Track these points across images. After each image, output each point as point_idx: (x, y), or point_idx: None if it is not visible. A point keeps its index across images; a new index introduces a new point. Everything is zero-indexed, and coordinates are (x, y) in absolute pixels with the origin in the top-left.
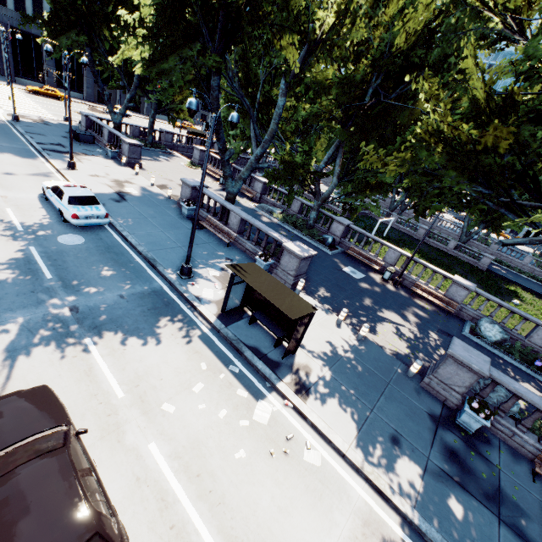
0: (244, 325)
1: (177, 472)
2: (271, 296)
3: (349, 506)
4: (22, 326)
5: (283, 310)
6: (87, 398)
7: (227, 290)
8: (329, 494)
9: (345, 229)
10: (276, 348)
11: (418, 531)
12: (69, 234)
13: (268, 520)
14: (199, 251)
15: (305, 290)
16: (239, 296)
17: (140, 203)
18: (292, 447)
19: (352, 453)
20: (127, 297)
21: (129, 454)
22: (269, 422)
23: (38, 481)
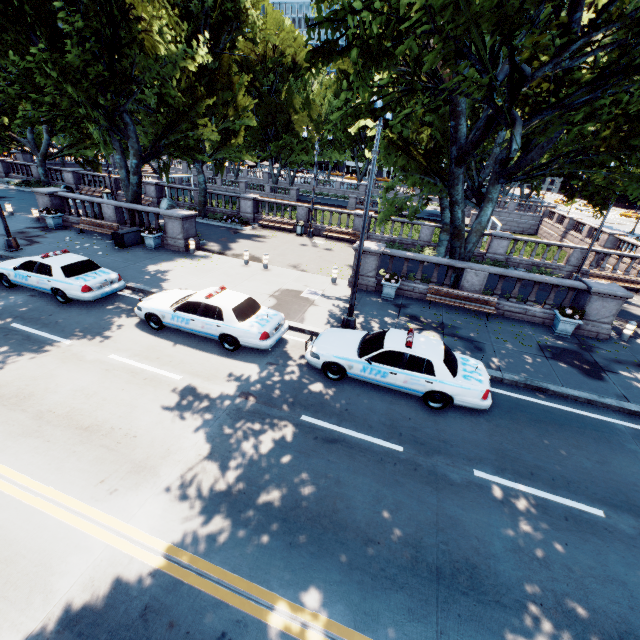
0: None
1: None
2: None
3: None
4: None
5: None
6: None
7: None
8: None
9: (76, 175)
10: None
11: None
12: None
13: None
14: None
15: None
16: None
17: None
18: None
19: None
20: None
21: None
22: None
23: None
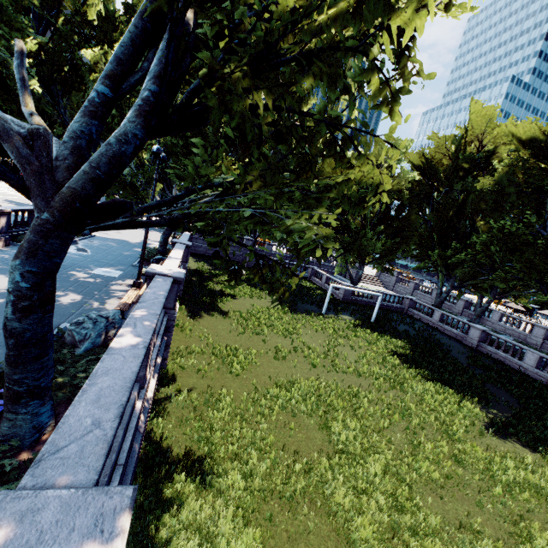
0: None
1: None
2: None
3: None
4: None
5: None
6: None
7: None
8: None
9: None
10: None
11: None
12: None
13: None
14: None
15: None
16: None
17: None
18: None
19: None
20: None
21: None
22: None
23: None
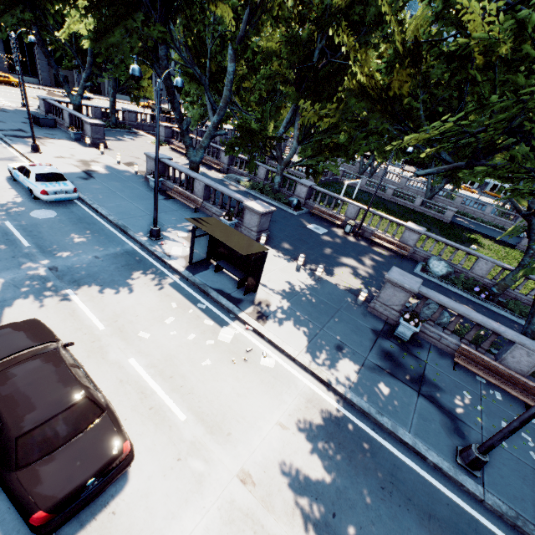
0: (210, 273)
1: (153, 375)
2: (226, 240)
3: (296, 391)
4: (8, 283)
5: (236, 249)
6: (73, 331)
7: (191, 243)
8: (280, 385)
9: (309, 190)
10: (239, 289)
11: (351, 403)
12: (41, 209)
13: (229, 402)
14: (168, 217)
15: (269, 245)
16: (204, 249)
17: (107, 180)
18: (251, 356)
19: (301, 357)
20: (102, 258)
21: (112, 366)
22: (232, 341)
23: (37, 368)
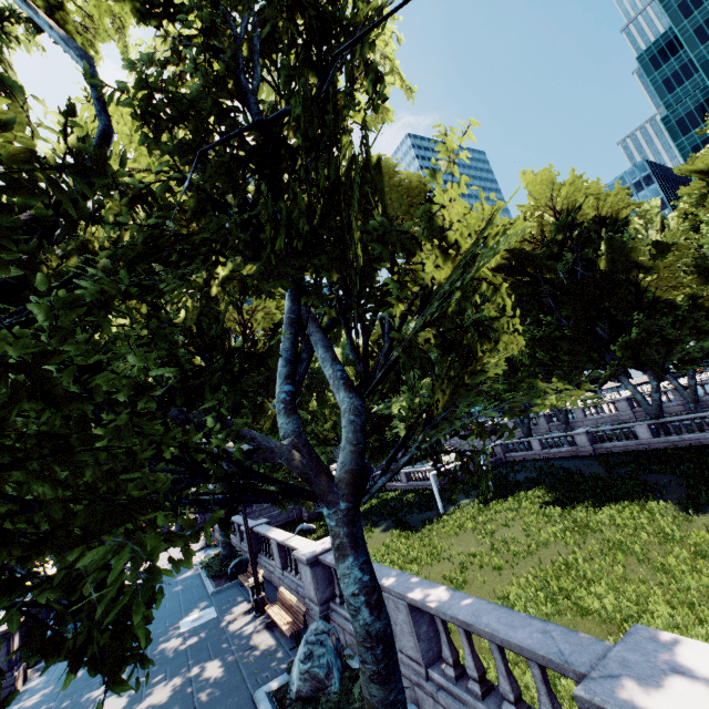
0: None
1: None
2: None
3: None
4: None
5: None
6: None
7: None
8: None
9: (255, 535)
10: None
11: None
12: None
13: None
14: None
15: None
16: None
17: None
18: None
19: None
20: None
21: None
22: None
23: None
